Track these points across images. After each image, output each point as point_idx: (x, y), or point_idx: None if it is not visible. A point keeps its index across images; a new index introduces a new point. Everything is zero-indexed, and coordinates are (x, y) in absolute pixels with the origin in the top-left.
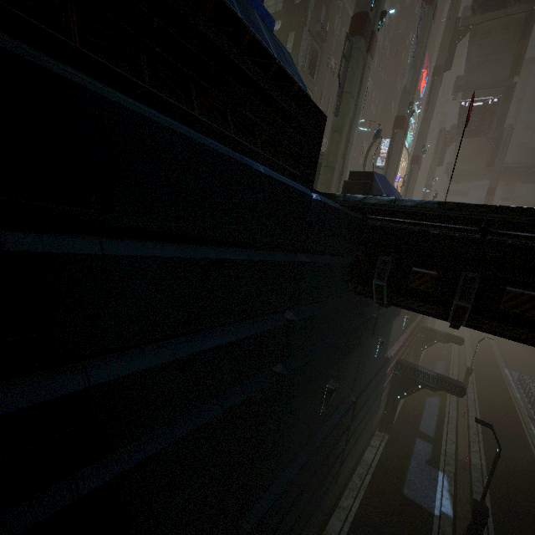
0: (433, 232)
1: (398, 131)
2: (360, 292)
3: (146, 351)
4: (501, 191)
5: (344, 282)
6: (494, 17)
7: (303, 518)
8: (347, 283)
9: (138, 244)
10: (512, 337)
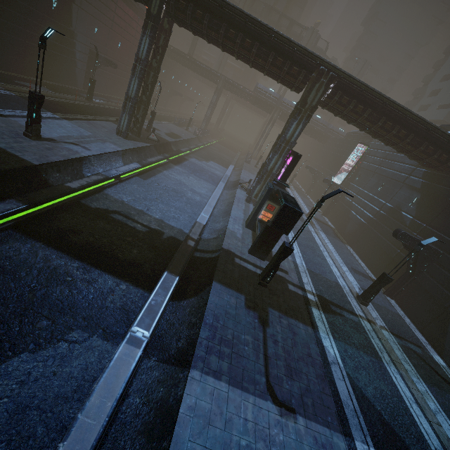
0: None
1: None
2: None
3: None
4: None
5: None
6: None
7: None
8: None
9: None
10: None
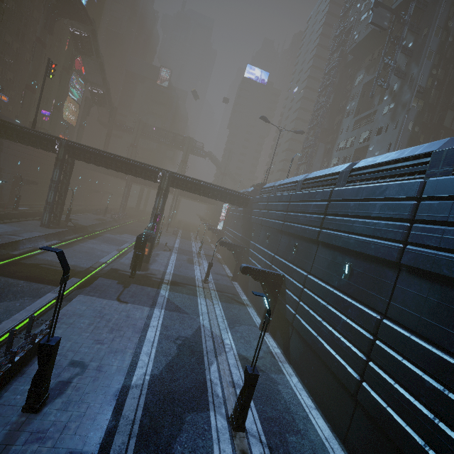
0: None
1: (27, 91)
2: None
3: None
4: None
5: None
6: (86, 57)
7: None
8: None
9: None
10: None
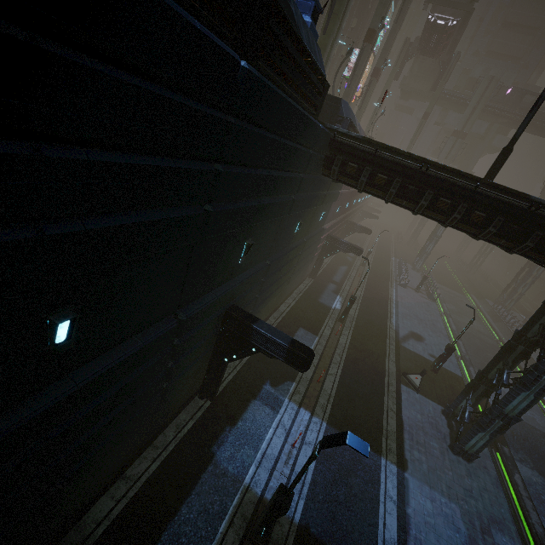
0: (360, 148)
1: (367, 45)
2: (325, 173)
3: (280, 172)
4: (437, 115)
5: (320, 167)
6: None
7: (278, 283)
8: (320, 168)
9: (289, 142)
10: (377, 196)
